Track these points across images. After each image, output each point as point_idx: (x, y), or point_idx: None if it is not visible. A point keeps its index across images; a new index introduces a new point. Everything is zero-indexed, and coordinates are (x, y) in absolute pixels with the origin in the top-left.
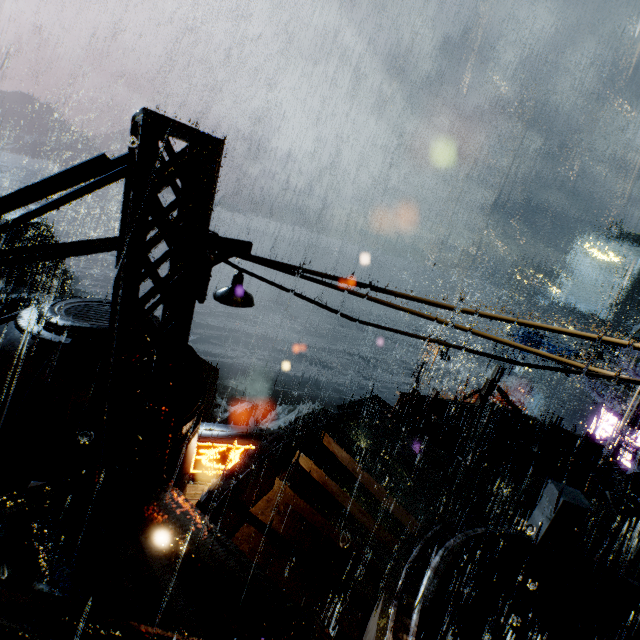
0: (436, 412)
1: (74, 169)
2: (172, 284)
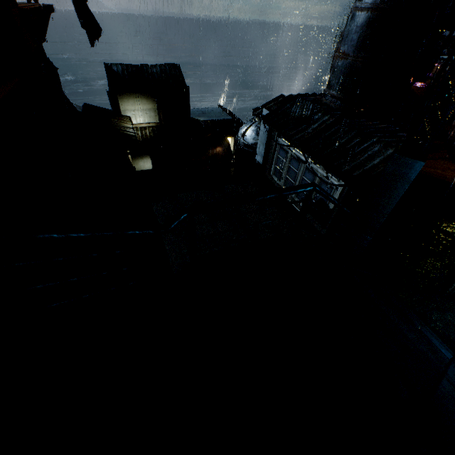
0: (447, 46)
1: None
2: None
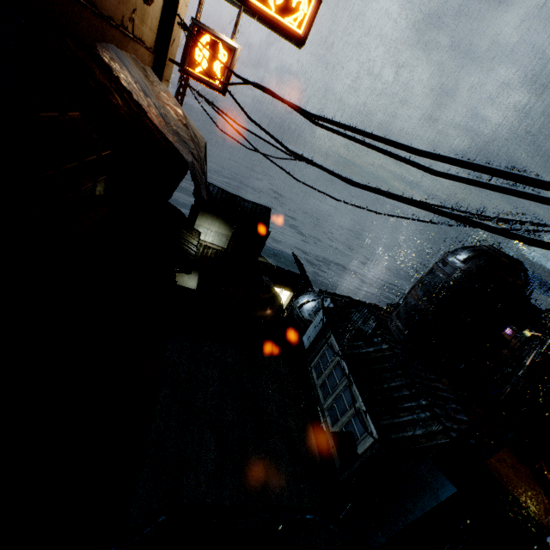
0: None
1: None
2: None
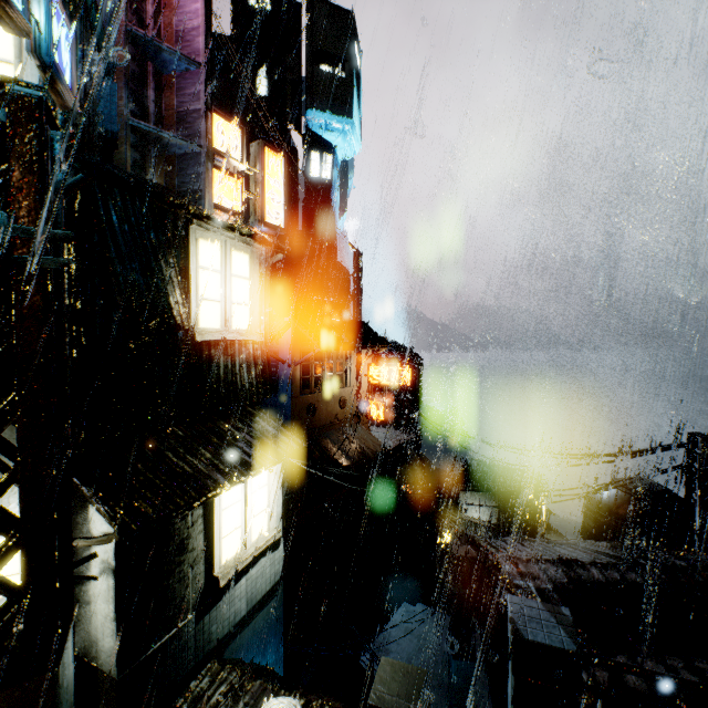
0: None
1: (671, 446)
2: (705, 476)
